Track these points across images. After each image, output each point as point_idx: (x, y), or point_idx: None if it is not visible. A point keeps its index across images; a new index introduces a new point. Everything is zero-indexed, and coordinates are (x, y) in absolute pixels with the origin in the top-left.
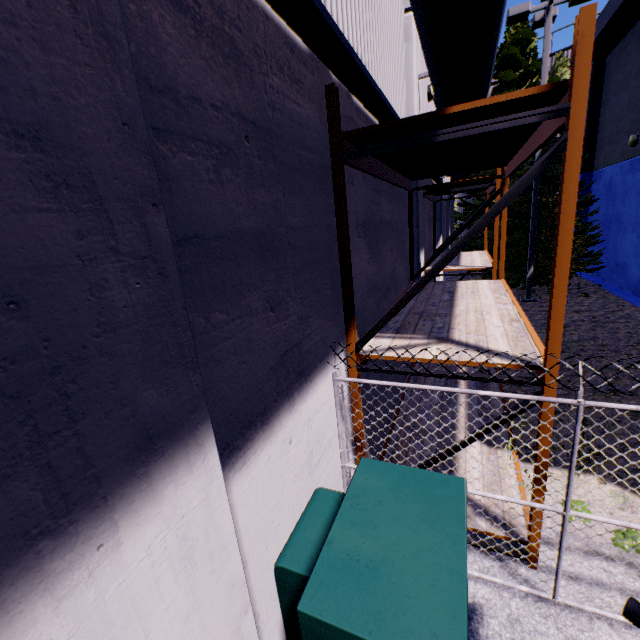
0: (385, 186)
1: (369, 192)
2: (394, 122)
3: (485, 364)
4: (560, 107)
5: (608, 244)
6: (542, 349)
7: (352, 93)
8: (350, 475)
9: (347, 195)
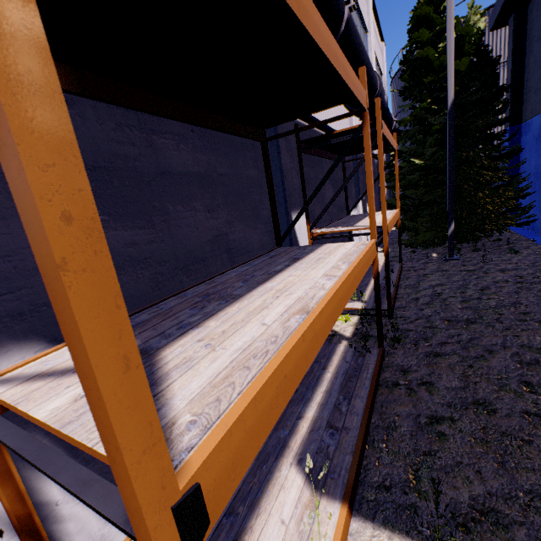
0: (178, 127)
1: (100, 125)
2: None
3: (88, 448)
4: None
5: (540, 196)
6: (239, 406)
7: None
8: None
9: None
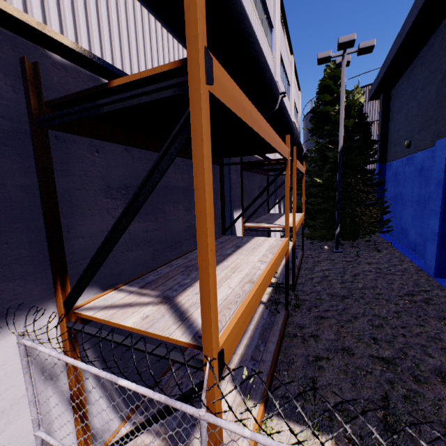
0: (176, 159)
1: (140, 161)
2: (77, 93)
3: (165, 338)
4: (182, 80)
5: (396, 214)
6: (232, 323)
7: (104, 78)
8: (46, 444)
9: (84, 161)
